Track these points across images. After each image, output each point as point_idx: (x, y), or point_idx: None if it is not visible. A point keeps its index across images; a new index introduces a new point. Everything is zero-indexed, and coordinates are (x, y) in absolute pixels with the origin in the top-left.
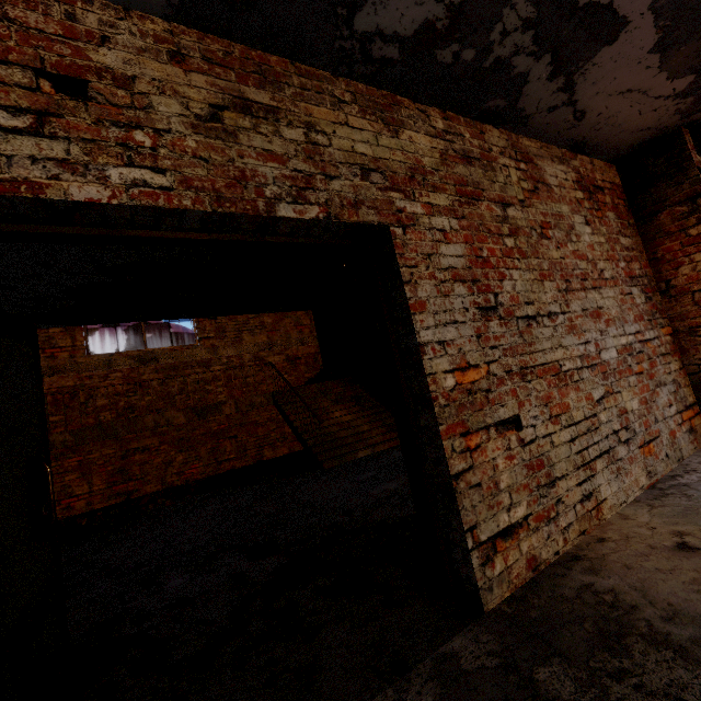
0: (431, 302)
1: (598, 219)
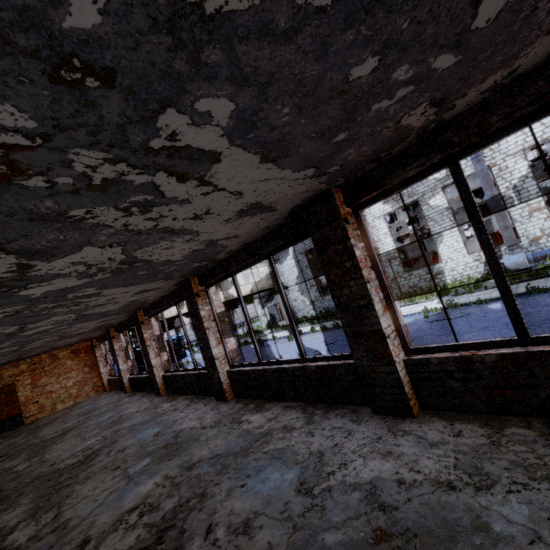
0: (22, 390)
1: (77, 357)
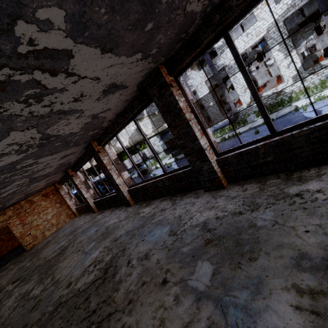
0: (15, 229)
1: (48, 199)
